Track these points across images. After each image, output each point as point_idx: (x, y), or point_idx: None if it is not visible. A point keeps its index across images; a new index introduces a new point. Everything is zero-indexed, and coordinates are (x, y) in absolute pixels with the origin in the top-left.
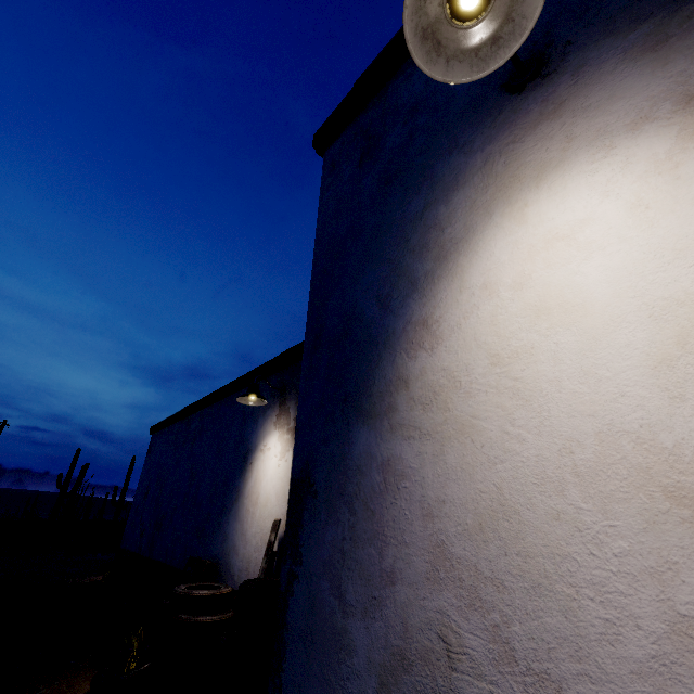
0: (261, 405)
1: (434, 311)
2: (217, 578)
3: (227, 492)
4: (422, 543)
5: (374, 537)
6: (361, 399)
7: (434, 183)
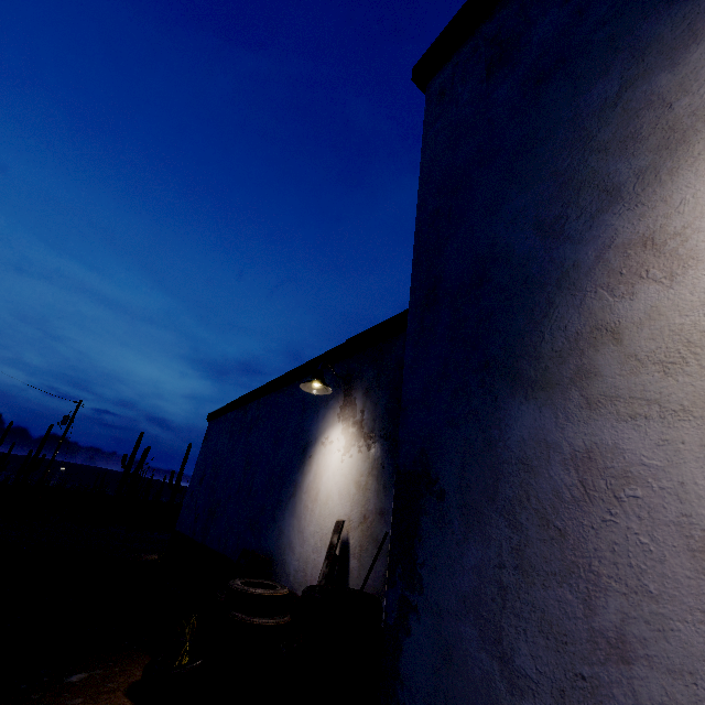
0: (325, 393)
1: (667, 221)
2: (271, 575)
3: (283, 485)
4: (696, 600)
5: (569, 572)
6: (518, 363)
7: (638, 51)
